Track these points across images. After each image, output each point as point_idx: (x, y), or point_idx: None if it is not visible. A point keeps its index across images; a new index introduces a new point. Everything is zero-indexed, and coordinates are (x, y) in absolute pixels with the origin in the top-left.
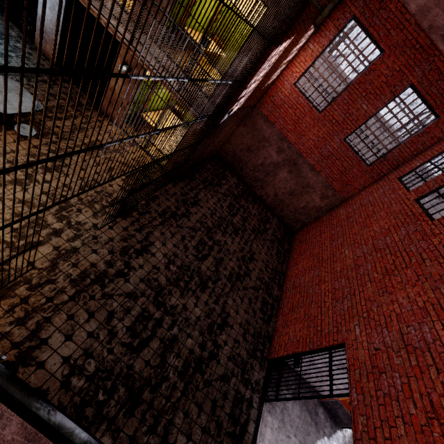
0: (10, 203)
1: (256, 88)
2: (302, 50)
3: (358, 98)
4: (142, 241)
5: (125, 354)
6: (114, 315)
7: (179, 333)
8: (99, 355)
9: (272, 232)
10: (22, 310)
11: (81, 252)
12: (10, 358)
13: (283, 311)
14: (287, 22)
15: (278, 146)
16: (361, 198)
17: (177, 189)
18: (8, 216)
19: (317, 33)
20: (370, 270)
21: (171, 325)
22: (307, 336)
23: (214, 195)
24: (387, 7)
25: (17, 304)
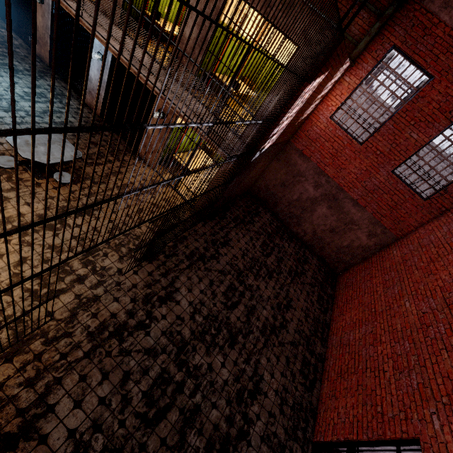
0: (40, 249)
1: (289, 124)
2: (338, 84)
3: (405, 127)
4: (167, 286)
5: (139, 428)
6: (130, 376)
7: (202, 401)
8: (109, 428)
9: (311, 274)
10: (34, 368)
11: (102, 300)
12: (12, 428)
13: (329, 375)
14: (320, 58)
15: (315, 181)
16: (419, 236)
17: (207, 228)
18: (36, 263)
19: (353, 66)
20: (444, 333)
21: (194, 390)
22: (363, 417)
23: (245, 233)
24: (433, 33)
25: (30, 361)
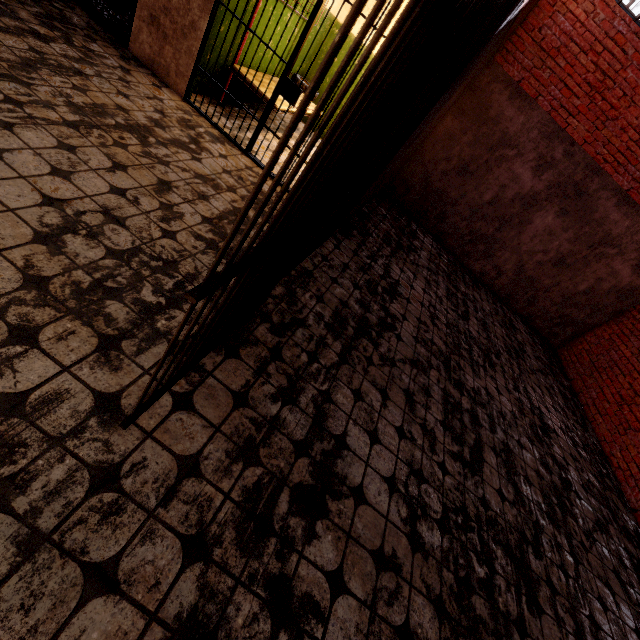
0: None
1: None
2: None
3: None
4: (308, 439)
5: None
6: None
7: None
8: None
9: (531, 351)
10: None
11: (3, 620)
12: None
13: None
14: None
15: (539, 155)
16: None
17: (346, 254)
18: None
19: None
20: None
21: None
22: None
23: (415, 271)
24: None
25: None
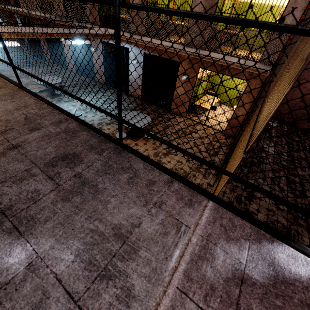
0: None
1: None
2: None
3: None
4: (244, 189)
5: None
6: None
7: None
8: None
9: None
10: None
11: None
12: None
13: None
14: None
15: None
16: None
17: None
18: None
19: None
20: None
21: None
22: None
23: (269, 140)
24: None
25: None
